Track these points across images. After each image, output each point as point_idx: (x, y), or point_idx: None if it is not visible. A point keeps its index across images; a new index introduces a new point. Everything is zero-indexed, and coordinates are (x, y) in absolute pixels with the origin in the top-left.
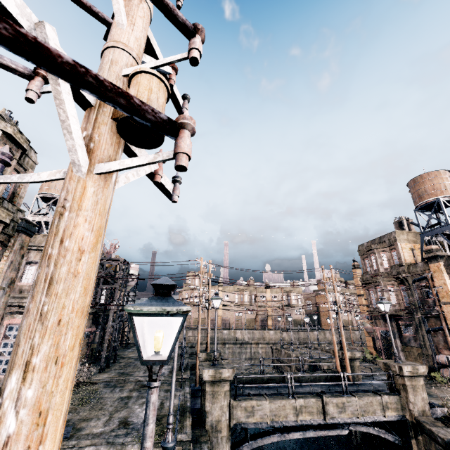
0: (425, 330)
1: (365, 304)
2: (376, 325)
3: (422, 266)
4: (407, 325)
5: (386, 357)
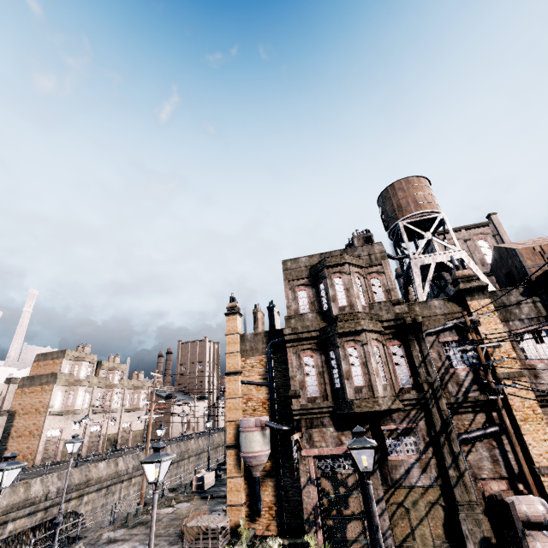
0: (456, 440)
1: (241, 393)
2: (311, 443)
3: (445, 306)
4: (402, 432)
5: (328, 534)
